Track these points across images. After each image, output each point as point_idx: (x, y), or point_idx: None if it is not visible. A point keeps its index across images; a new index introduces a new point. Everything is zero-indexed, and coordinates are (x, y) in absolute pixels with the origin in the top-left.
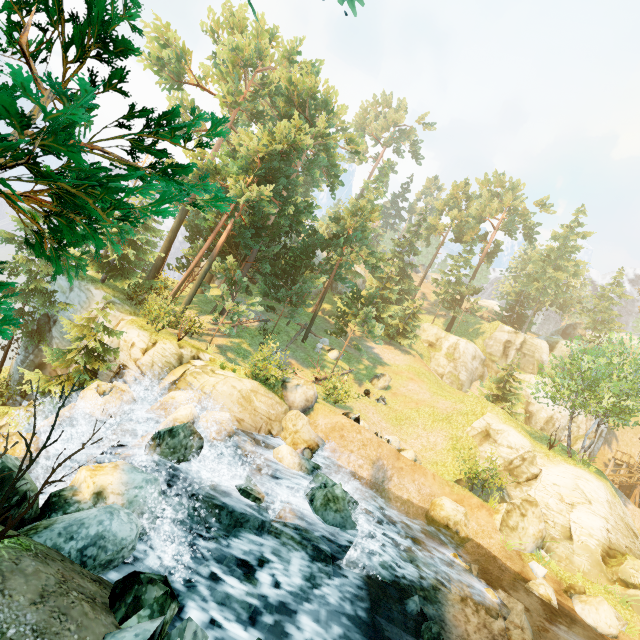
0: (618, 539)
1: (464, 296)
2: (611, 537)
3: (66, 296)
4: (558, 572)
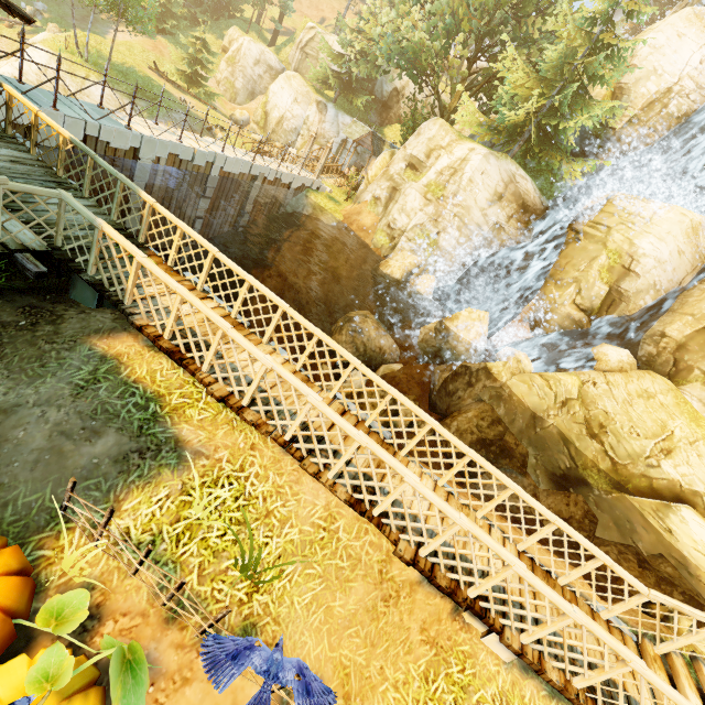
0: None
1: None
2: None
3: None
4: None
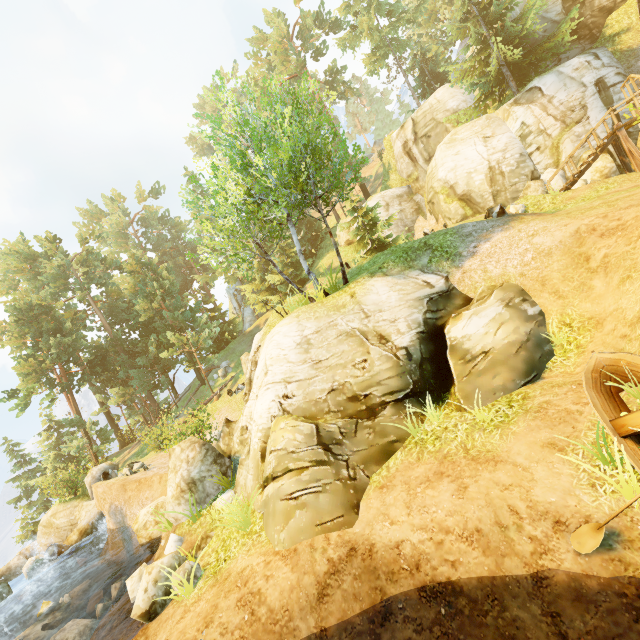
0: (310, 393)
1: None
2: (290, 403)
3: None
4: (220, 520)
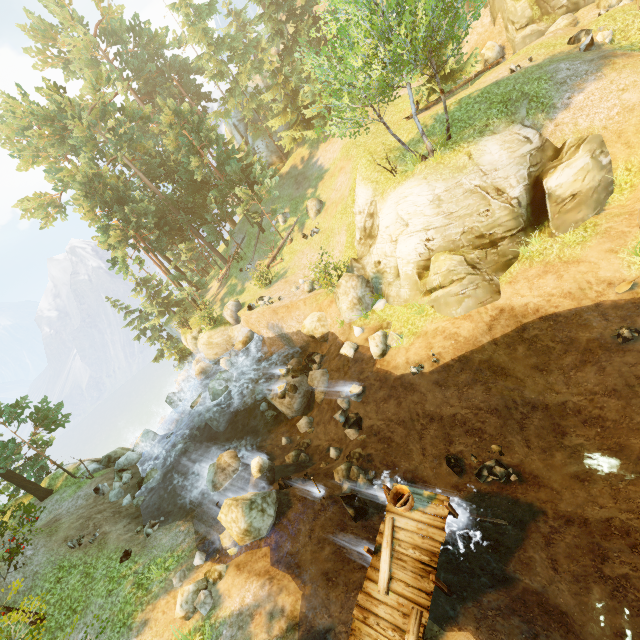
0: (447, 236)
1: None
2: (433, 244)
3: (174, 333)
4: (385, 315)
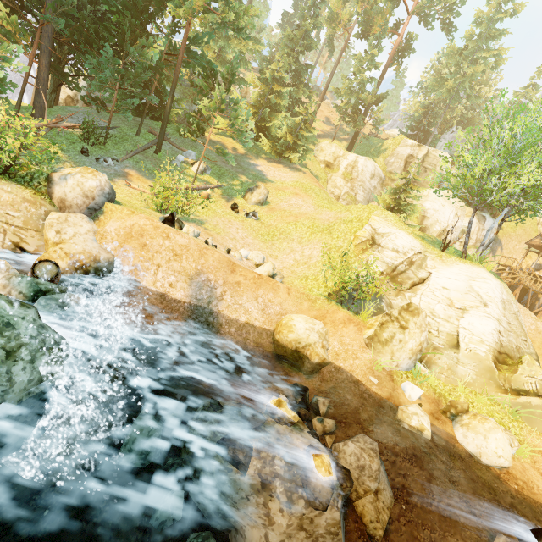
0: (510, 341)
1: (368, 108)
2: (504, 340)
3: None
4: (437, 387)
